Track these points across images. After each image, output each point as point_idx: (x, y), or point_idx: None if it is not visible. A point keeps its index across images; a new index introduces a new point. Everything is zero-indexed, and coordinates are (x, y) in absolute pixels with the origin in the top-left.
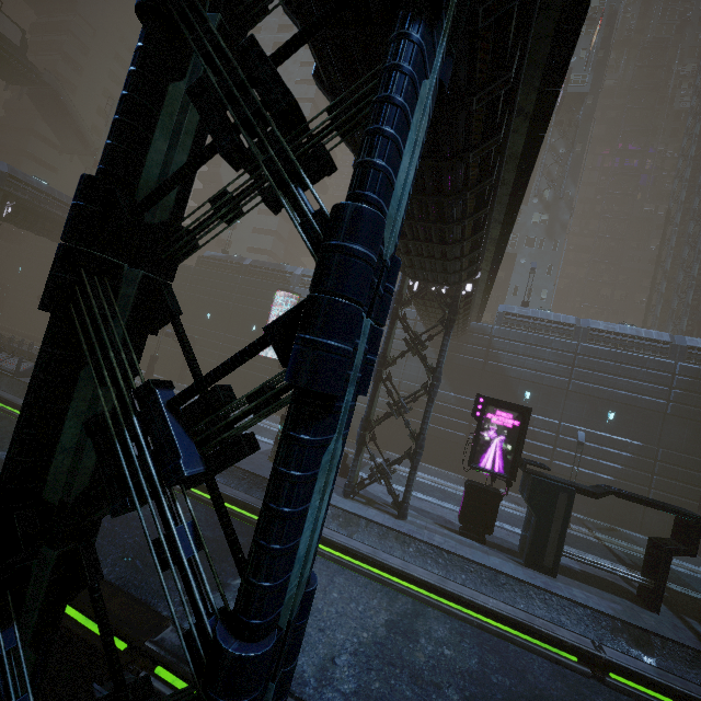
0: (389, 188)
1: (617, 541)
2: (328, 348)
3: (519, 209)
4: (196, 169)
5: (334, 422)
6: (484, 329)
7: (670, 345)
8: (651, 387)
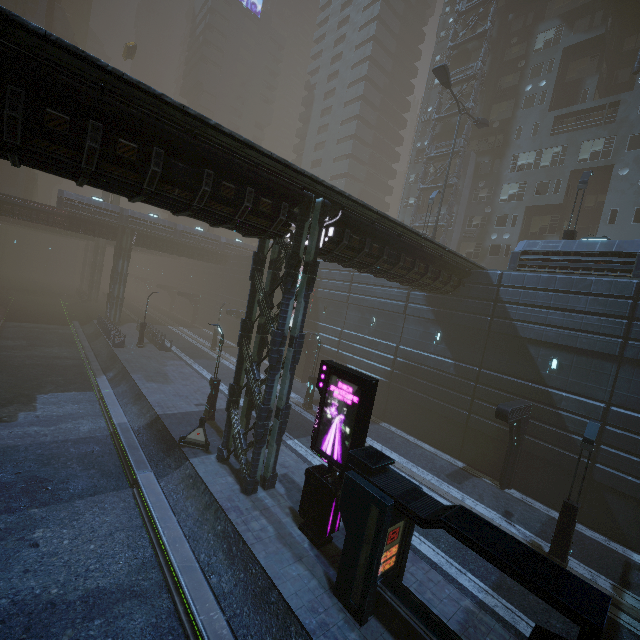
0: None
1: None
2: None
3: (616, 101)
4: None
5: None
6: (489, 277)
7: None
8: None
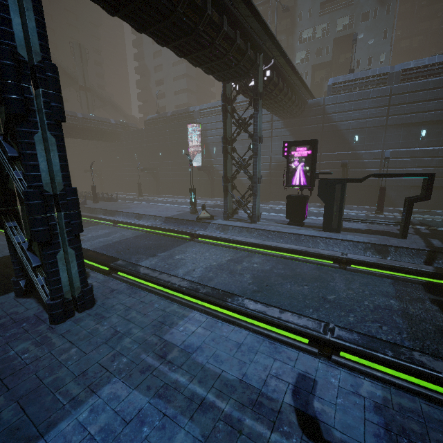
0: (9, 35)
1: (420, 216)
2: (7, 98)
3: None
4: None
5: (34, 126)
6: (318, 102)
7: None
8: None
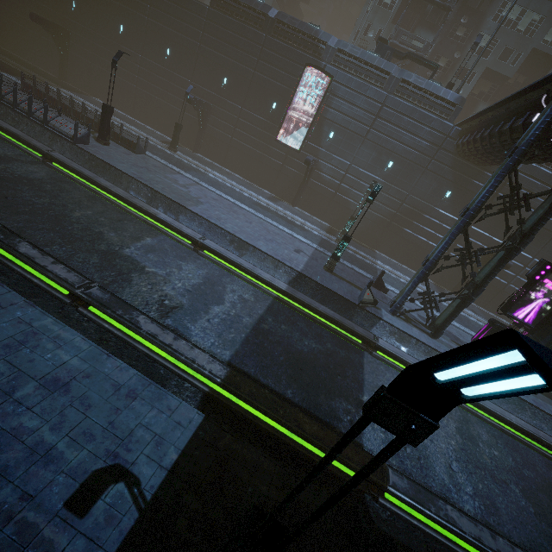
0: None
1: None
2: None
3: None
4: None
5: None
6: None
7: None
8: None
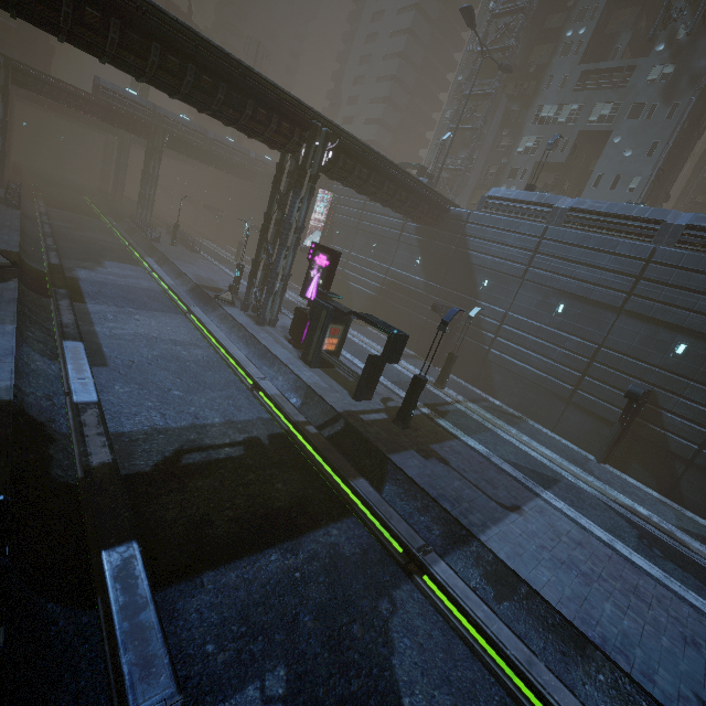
0: None
1: (482, 412)
2: None
3: (633, 65)
4: None
5: None
6: (461, 214)
7: (661, 225)
8: (612, 276)
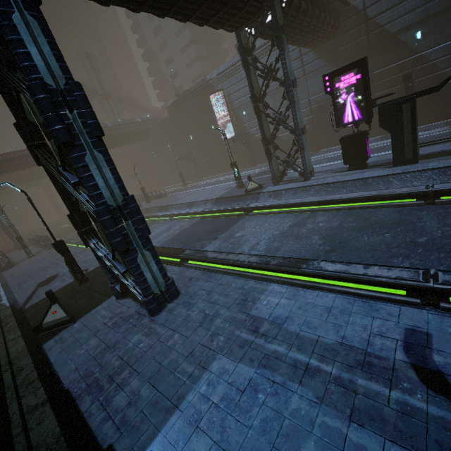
0: (33, 69)
1: None
2: (53, 131)
3: None
4: (21, 101)
5: (82, 148)
6: (355, 7)
7: None
8: None
